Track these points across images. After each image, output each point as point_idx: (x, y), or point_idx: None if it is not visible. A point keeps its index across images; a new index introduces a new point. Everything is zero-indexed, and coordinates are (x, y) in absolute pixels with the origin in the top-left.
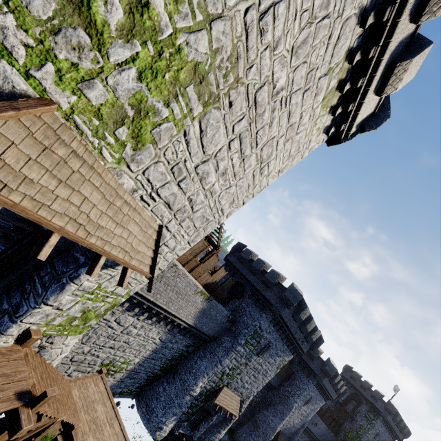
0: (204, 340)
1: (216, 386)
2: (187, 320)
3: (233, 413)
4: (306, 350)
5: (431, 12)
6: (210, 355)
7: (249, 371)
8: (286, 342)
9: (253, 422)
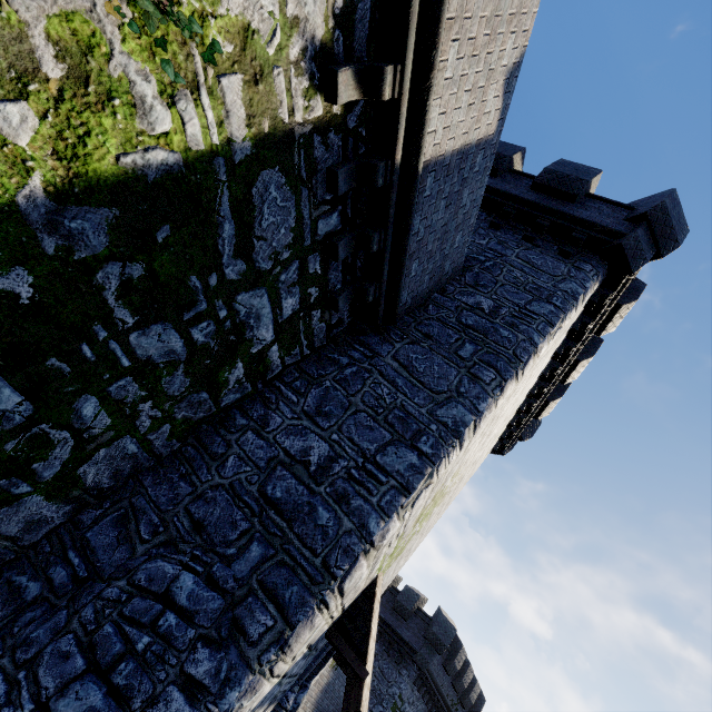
0: None
1: None
2: (304, 711)
3: None
4: None
5: (572, 378)
6: None
7: None
8: None
9: None
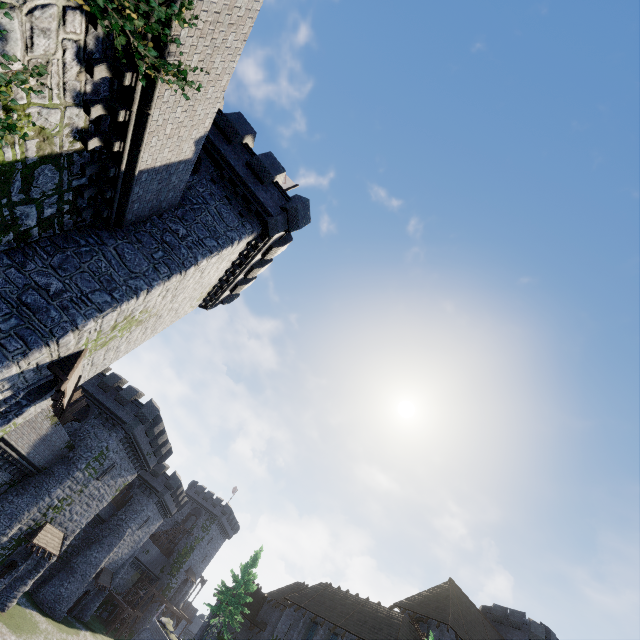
0: (28, 473)
1: (36, 525)
2: (22, 450)
3: (53, 552)
4: (153, 465)
5: (251, 276)
6: (35, 489)
7: (82, 500)
8: (134, 460)
9: (67, 570)
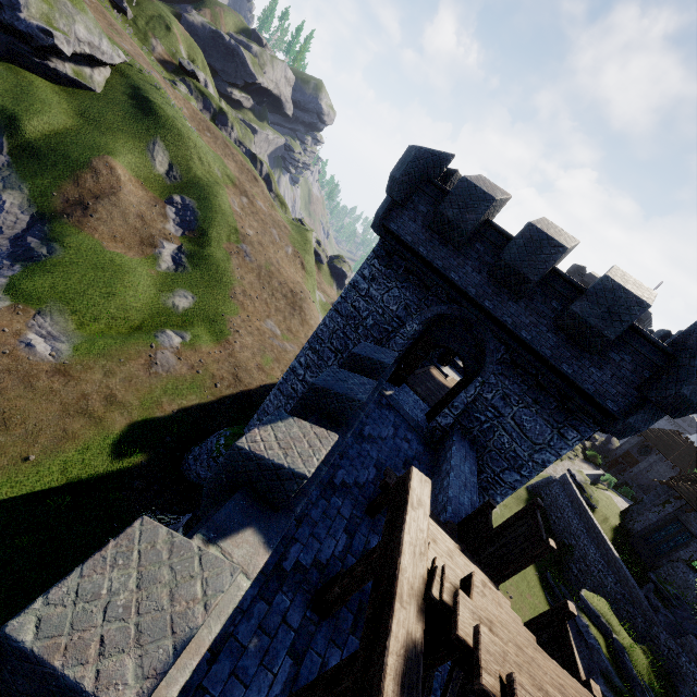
0: None
1: None
2: None
3: None
4: None
5: None
6: None
7: None
8: None
9: None
